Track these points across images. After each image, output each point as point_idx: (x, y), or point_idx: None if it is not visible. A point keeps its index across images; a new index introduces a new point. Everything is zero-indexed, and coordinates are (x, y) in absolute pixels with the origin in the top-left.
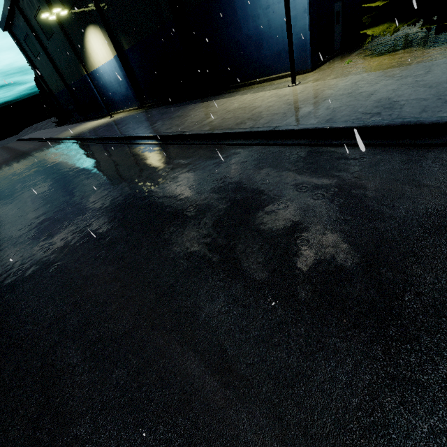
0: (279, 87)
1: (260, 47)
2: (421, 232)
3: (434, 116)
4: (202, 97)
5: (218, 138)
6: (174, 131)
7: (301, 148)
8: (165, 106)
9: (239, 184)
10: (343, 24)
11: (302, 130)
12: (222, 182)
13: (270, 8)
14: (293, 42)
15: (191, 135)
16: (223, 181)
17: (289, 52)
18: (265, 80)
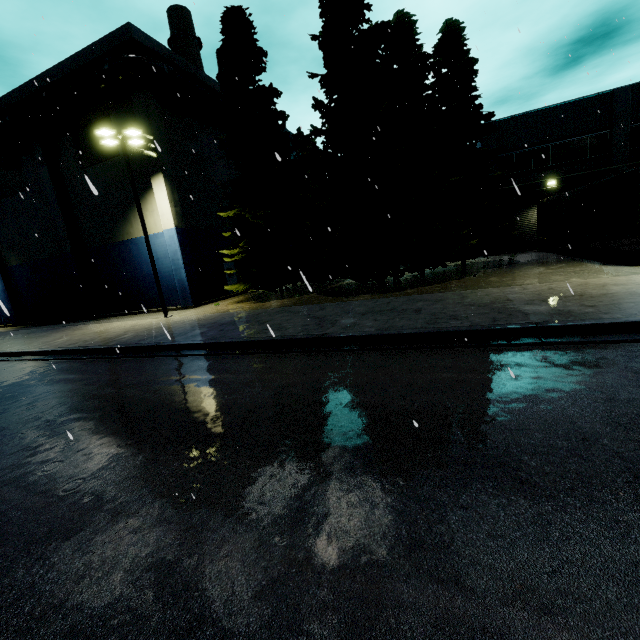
0: (156, 318)
1: (154, 284)
2: (67, 391)
3: (156, 342)
4: (94, 320)
5: (45, 355)
6: (12, 349)
7: (88, 360)
8: (48, 326)
9: (13, 383)
10: (238, 276)
11: (98, 349)
12: (2, 383)
13: (160, 260)
14: (177, 286)
15: (23, 352)
16: (3, 383)
17: (159, 293)
18: (158, 310)
